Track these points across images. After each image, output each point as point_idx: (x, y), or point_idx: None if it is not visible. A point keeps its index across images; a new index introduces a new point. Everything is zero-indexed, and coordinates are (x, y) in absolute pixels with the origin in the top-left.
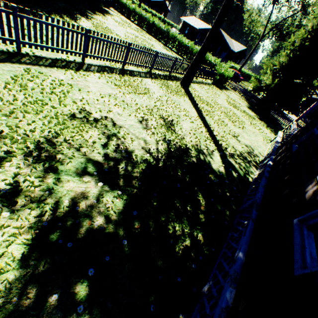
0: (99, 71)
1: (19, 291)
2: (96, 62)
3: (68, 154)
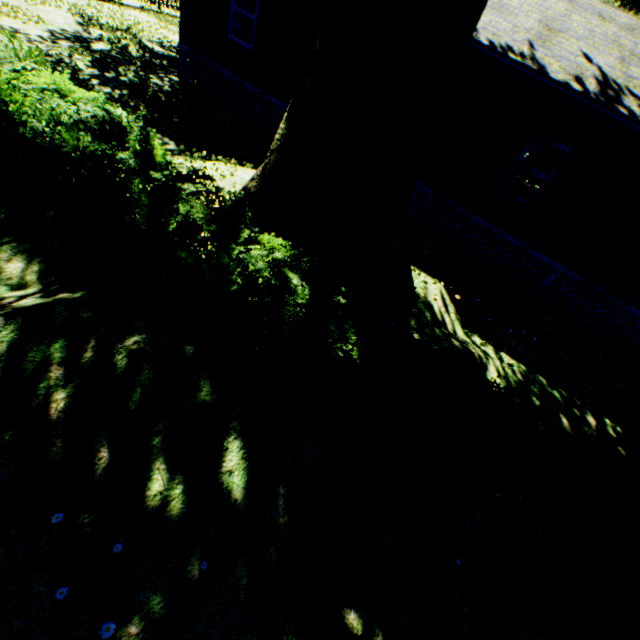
0: (138, 10)
1: (143, 54)
2: (132, 3)
3: (141, 37)
